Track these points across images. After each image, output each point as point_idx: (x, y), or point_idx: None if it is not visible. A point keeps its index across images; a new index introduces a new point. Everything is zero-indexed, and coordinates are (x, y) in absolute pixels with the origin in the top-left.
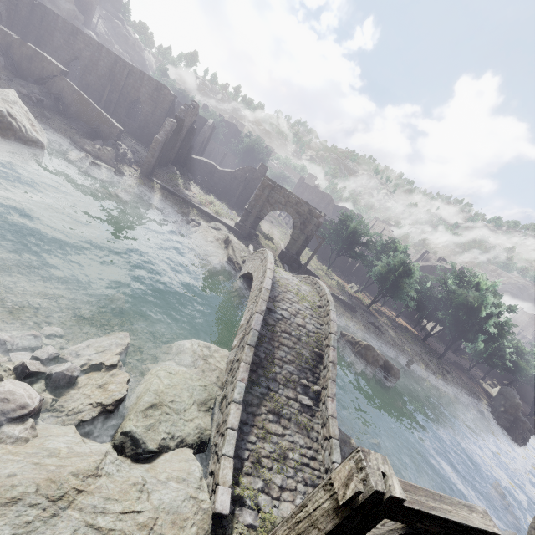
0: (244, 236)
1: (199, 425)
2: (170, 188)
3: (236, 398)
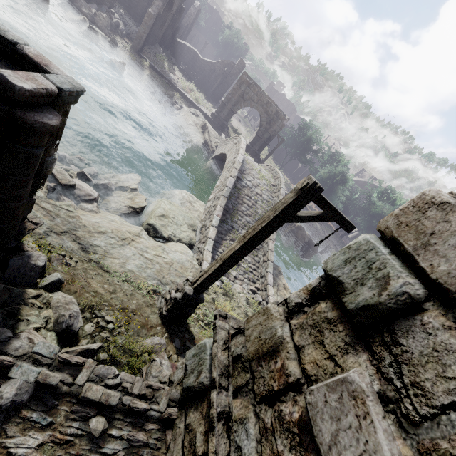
0: (218, 126)
1: (189, 235)
2: (157, 68)
3: (214, 224)
